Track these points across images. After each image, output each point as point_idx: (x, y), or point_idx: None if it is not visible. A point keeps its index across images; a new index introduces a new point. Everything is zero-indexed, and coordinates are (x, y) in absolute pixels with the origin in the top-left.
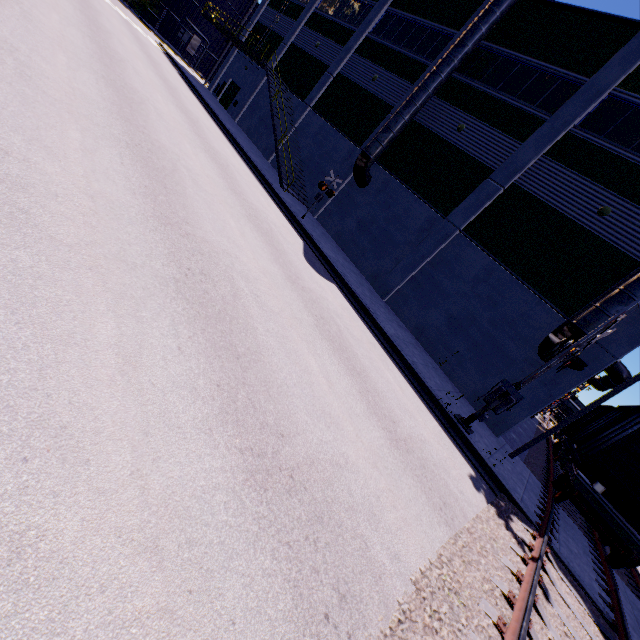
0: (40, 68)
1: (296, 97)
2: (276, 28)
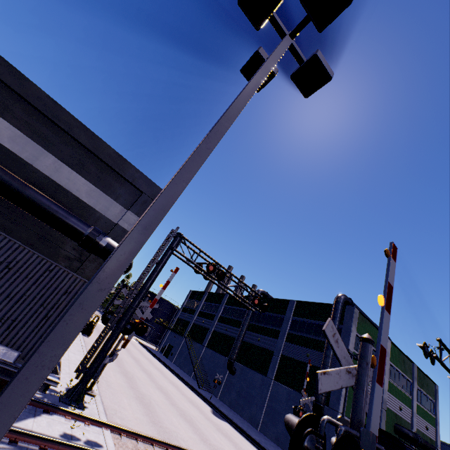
0: (138, 375)
1: (198, 343)
2: (186, 318)
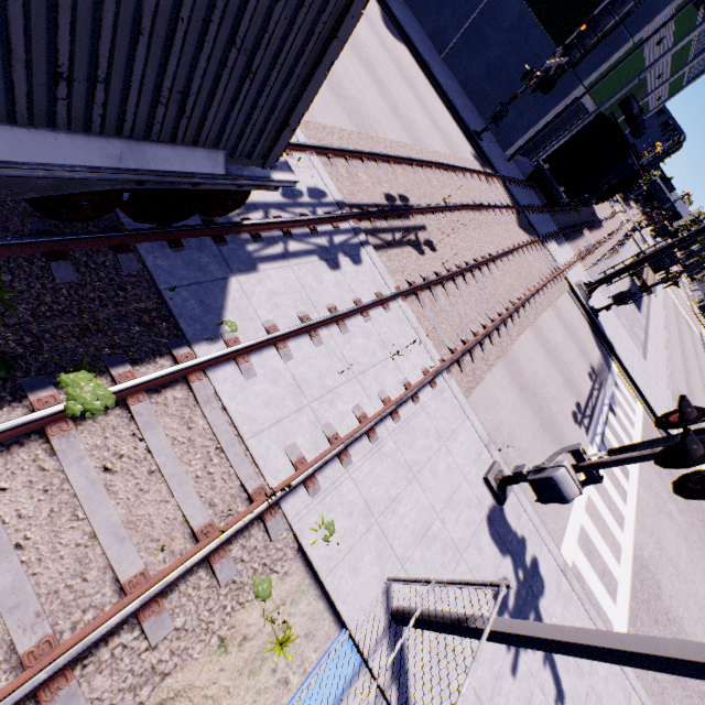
0: None
1: None
2: None
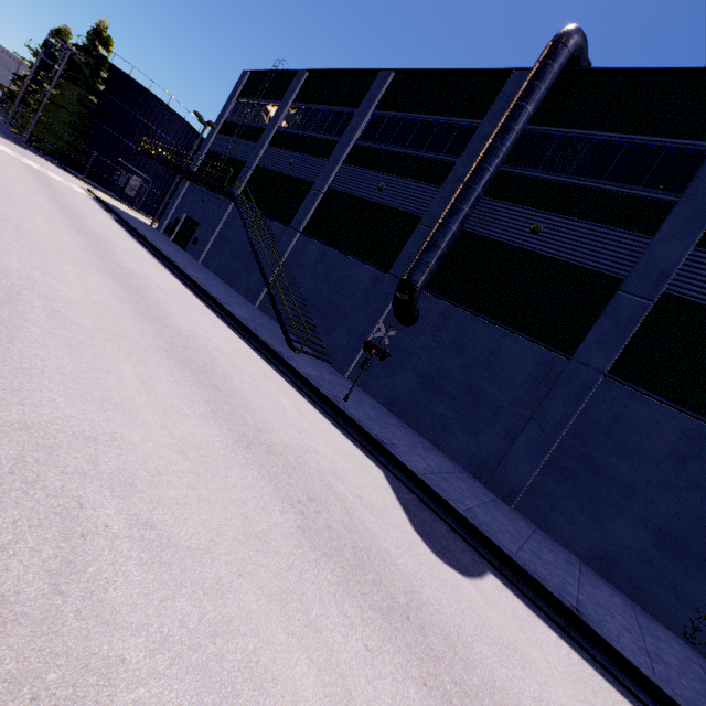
0: None
1: (277, 223)
2: (233, 153)
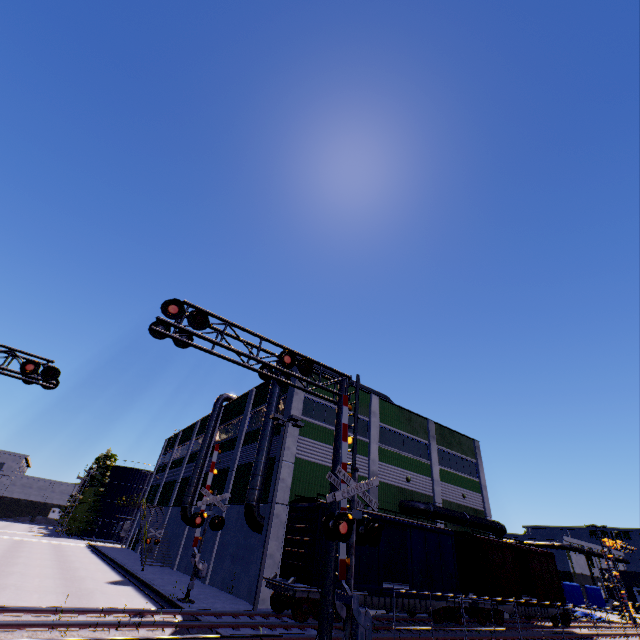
0: None
1: (166, 507)
2: (158, 481)
